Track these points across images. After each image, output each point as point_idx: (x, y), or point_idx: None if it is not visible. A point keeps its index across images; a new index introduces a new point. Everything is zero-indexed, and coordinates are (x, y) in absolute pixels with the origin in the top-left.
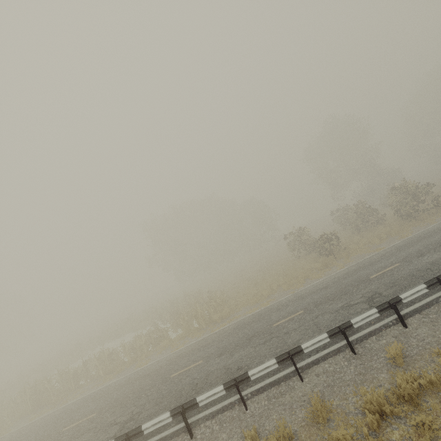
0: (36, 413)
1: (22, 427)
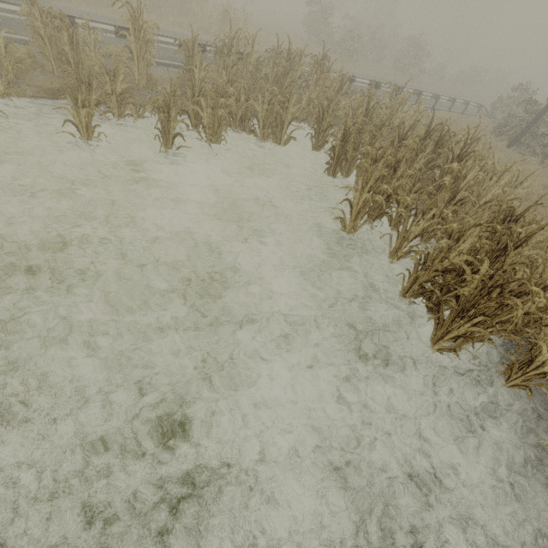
0: None
1: None
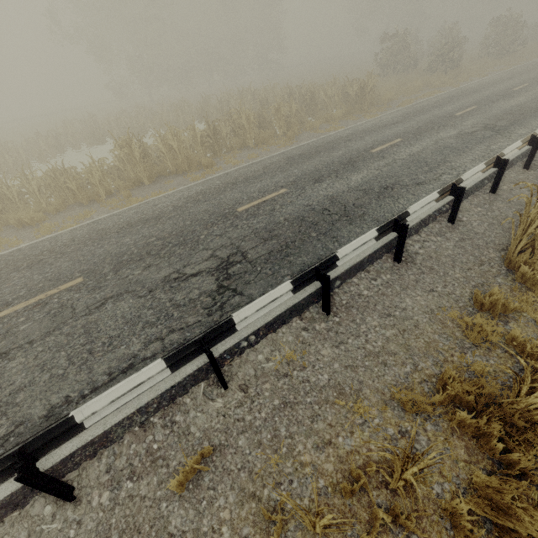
0: (175, 180)
1: (207, 180)
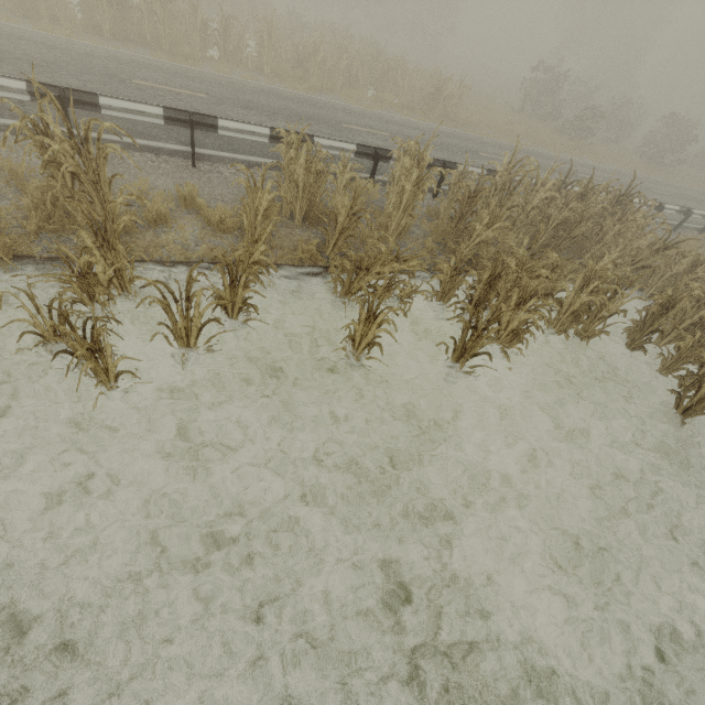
0: (140, 50)
1: (161, 61)
